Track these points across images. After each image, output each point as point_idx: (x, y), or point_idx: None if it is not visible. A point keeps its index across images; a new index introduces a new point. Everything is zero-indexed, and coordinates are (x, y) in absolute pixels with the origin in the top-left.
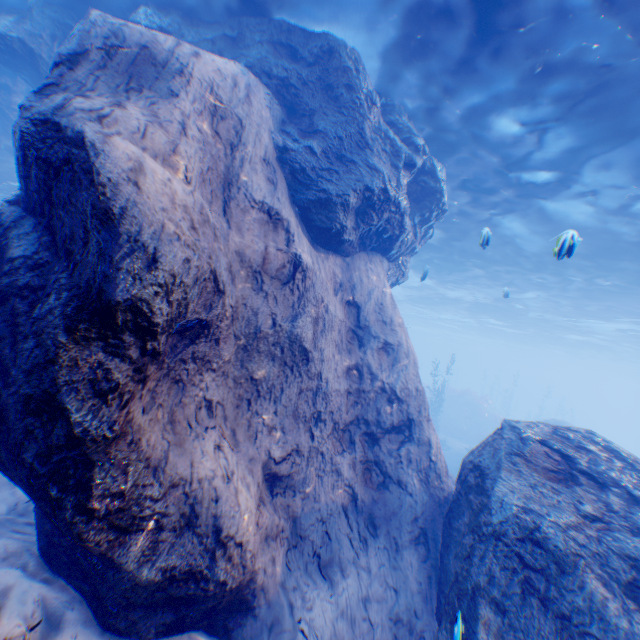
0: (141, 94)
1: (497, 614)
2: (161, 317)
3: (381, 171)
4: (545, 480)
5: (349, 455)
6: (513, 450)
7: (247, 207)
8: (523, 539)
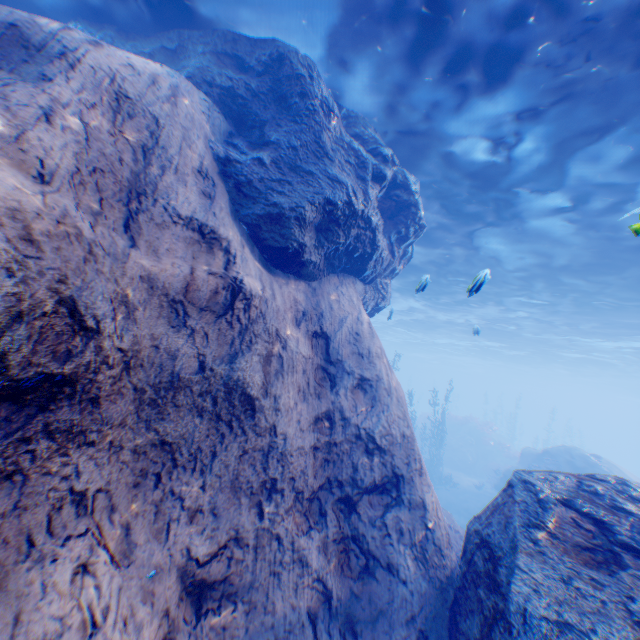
0: None
1: None
2: None
3: (343, 182)
4: (580, 566)
5: (318, 533)
6: (531, 519)
7: (167, 222)
8: None
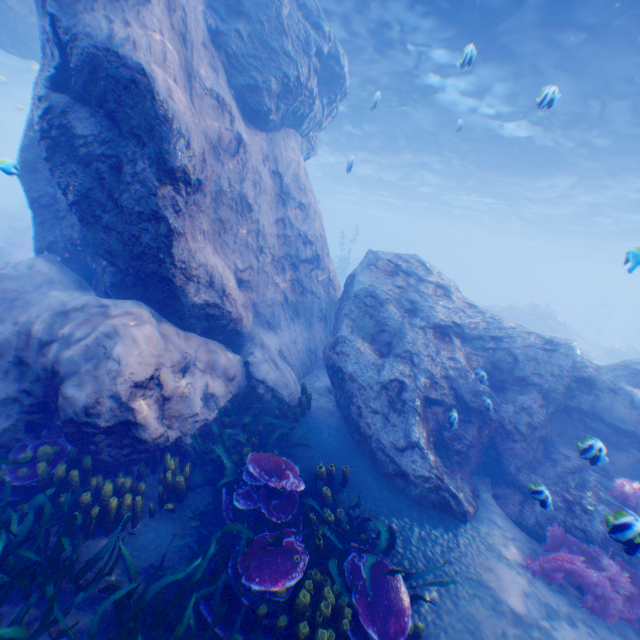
0: (126, 1)
1: (350, 321)
2: (192, 175)
3: (296, 60)
4: (383, 275)
5: (280, 275)
6: (371, 264)
7: (202, 94)
8: (366, 295)
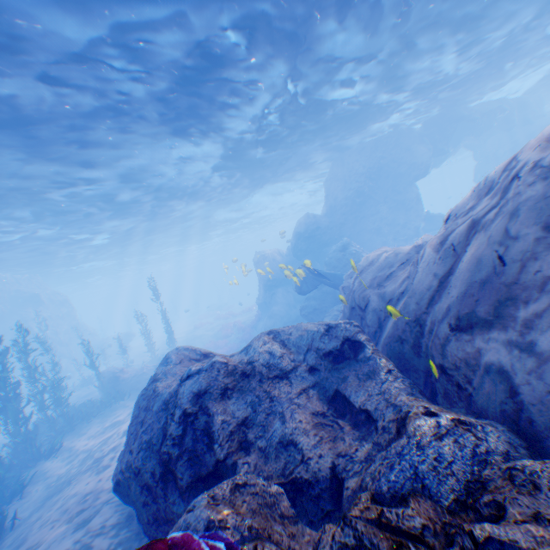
0: None
1: None
2: None
3: None
4: None
5: None
6: None
7: None
8: None
